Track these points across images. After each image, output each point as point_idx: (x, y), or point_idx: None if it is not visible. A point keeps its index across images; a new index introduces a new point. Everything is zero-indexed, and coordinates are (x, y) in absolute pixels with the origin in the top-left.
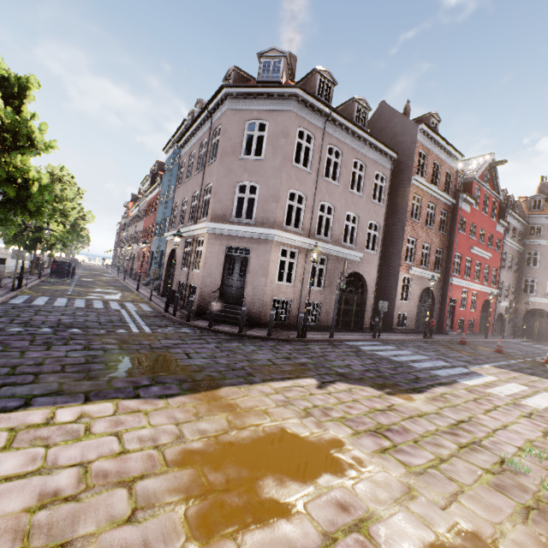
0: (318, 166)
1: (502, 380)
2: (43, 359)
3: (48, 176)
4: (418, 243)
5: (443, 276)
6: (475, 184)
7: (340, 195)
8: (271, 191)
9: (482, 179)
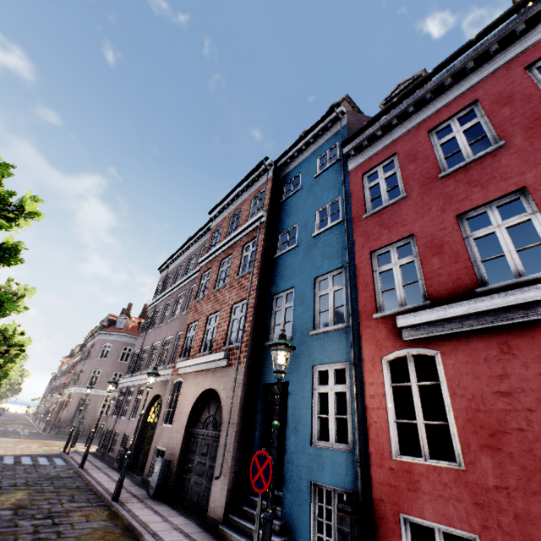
0: None
1: None
2: None
3: None
4: None
5: None
6: None
7: None
8: (106, 373)
9: None
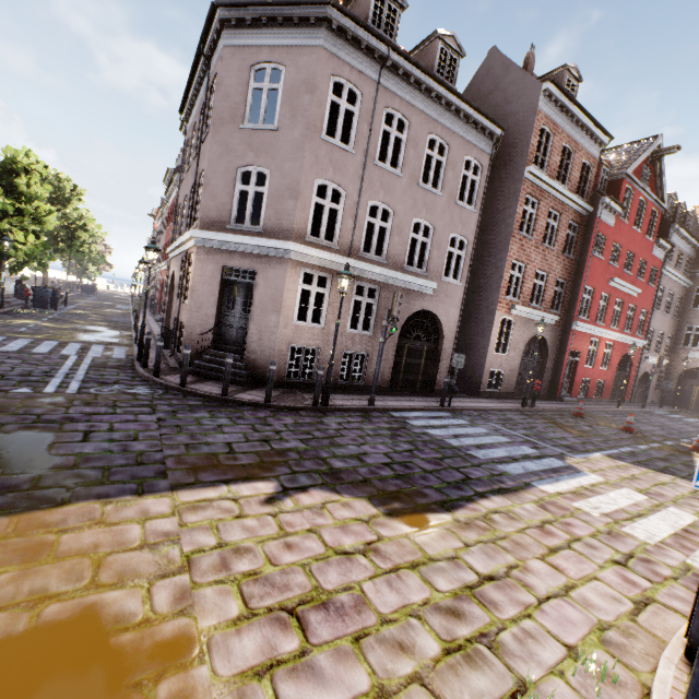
0: (367, 143)
1: (609, 483)
2: None
3: None
4: (528, 270)
5: (563, 320)
6: (627, 183)
7: (404, 192)
8: (288, 181)
9: (639, 176)
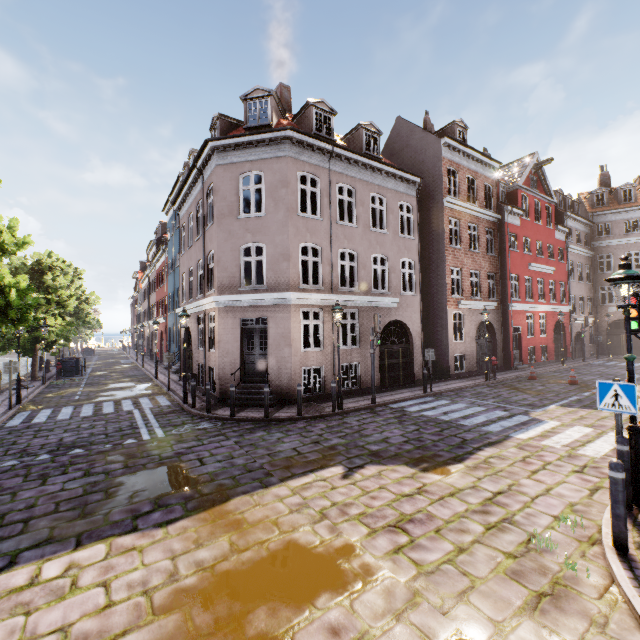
0: (330, 211)
1: (564, 424)
2: (36, 498)
3: (26, 278)
4: (464, 272)
5: (500, 304)
6: (521, 192)
7: (361, 238)
8: (280, 249)
9: (529, 184)
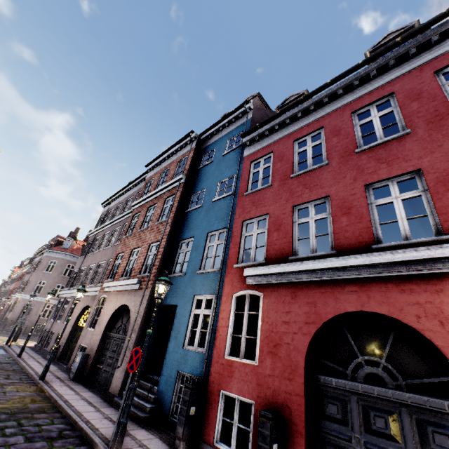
0: None
1: None
2: None
3: None
4: None
5: None
6: None
7: None
8: (50, 284)
9: None
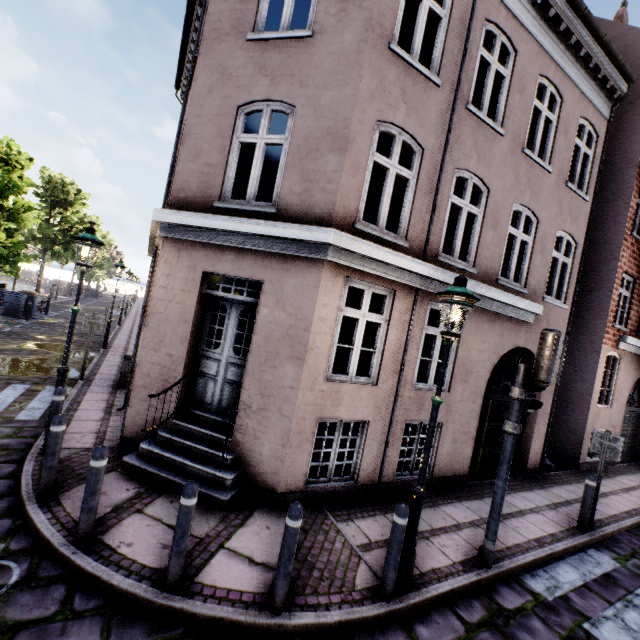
0: (460, 71)
1: None
2: None
3: None
4: (637, 287)
5: None
6: None
7: (503, 160)
8: (328, 121)
9: None
